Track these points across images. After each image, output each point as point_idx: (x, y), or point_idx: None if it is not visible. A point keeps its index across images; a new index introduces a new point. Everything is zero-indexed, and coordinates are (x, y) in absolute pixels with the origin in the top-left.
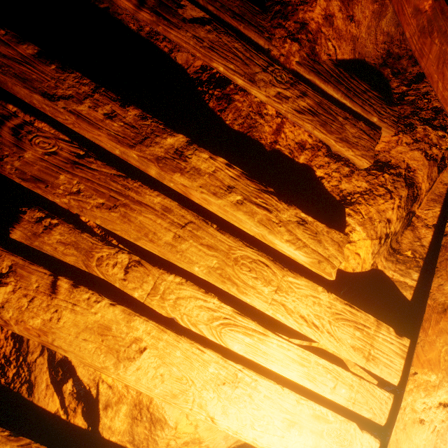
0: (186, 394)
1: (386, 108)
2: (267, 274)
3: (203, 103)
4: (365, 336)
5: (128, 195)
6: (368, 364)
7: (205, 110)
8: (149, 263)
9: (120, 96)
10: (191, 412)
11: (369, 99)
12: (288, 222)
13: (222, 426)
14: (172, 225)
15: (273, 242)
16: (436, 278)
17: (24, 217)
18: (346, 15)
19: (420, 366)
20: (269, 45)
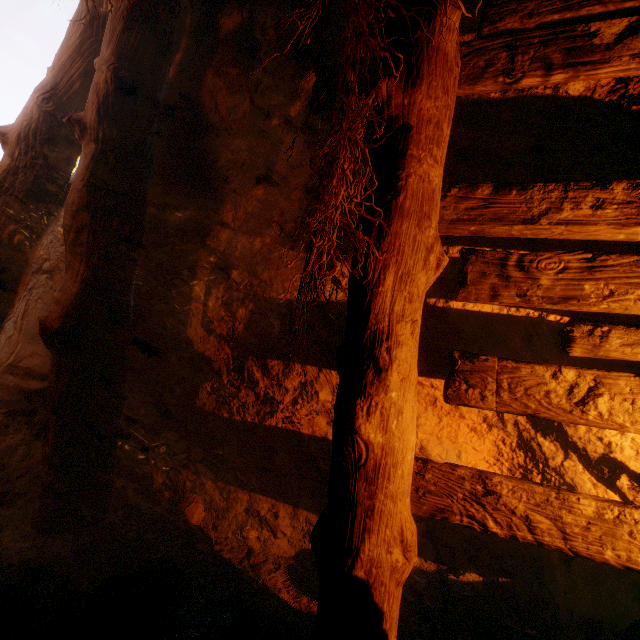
0: None
1: None
2: None
3: None
4: None
5: None
6: None
7: None
8: None
9: (589, 180)
10: None
11: None
12: None
13: None
14: None
15: None
16: None
17: (574, 335)
18: None
19: None
20: None
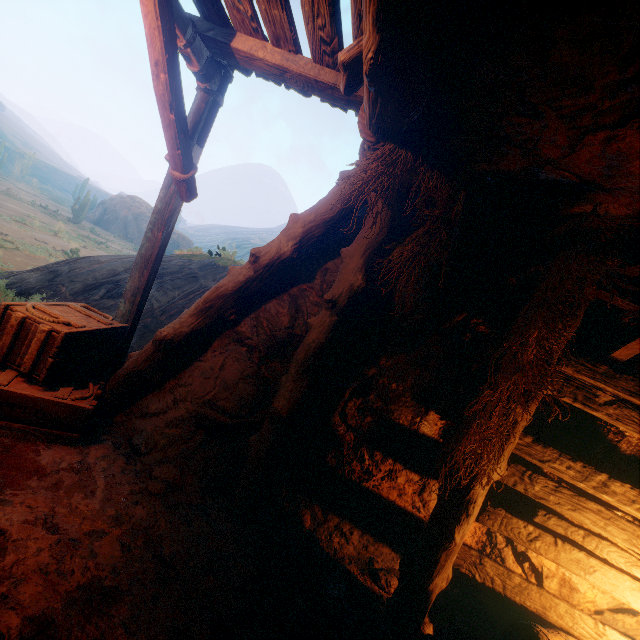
0: (616, 591)
1: None
2: None
3: (602, 434)
4: None
5: (580, 504)
6: None
7: (605, 440)
8: (592, 534)
9: (570, 455)
10: (618, 598)
11: None
12: None
13: (633, 606)
14: (602, 518)
15: None
16: None
17: (538, 513)
18: None
19: None
20: None
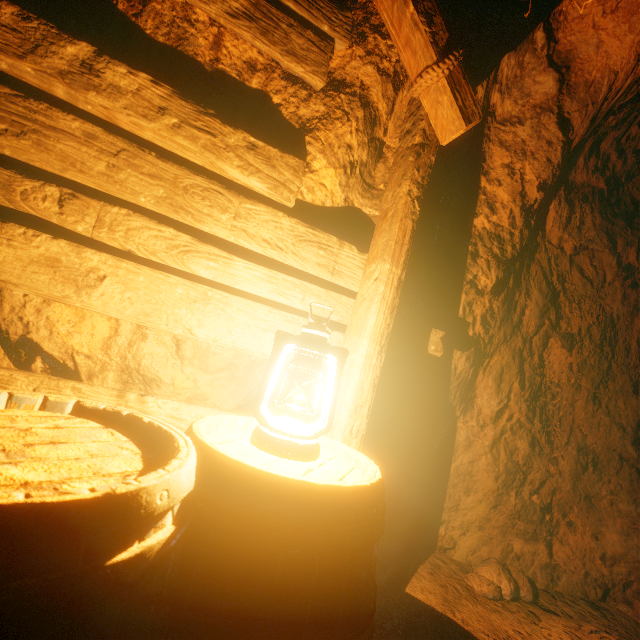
0: (159, 313)
1: (338, 13)
2: (222, 202)
3: (110, 4)
4: (329, 254)
5: (36, 120)
6: (334, 278)
7: (115, 16)
8: (86, 196)
9: None
10: (168, 328)
11: (317, 1)
12: (236, 147)
13: (201, 337)
14: (102, 154)
15: (223, 169)
16: (385, 193)
17: None
18: None
19: (369, 264)
20: None
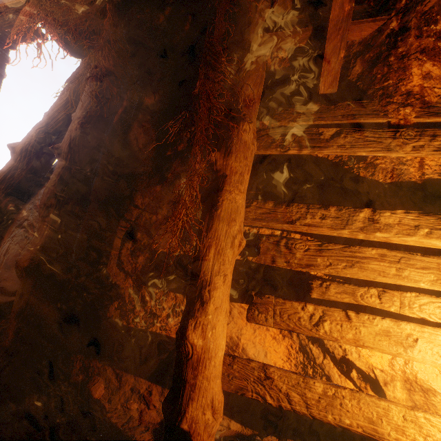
0: None
1: None
2: None
3: (354, 175)
4: None
5: (356, 256)
6: None
7: (359, 180)
8: (389, 290)
9: (319, 204)
10: None
11: None
12: None
13: None
14: (391, 263)
15: None
16: None
17: (313, 286)
18: (440, 65)
19: None
20: (387, 119)
